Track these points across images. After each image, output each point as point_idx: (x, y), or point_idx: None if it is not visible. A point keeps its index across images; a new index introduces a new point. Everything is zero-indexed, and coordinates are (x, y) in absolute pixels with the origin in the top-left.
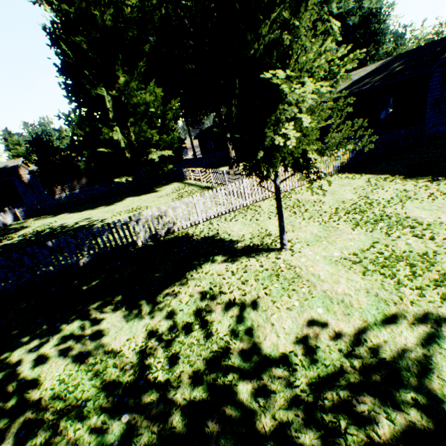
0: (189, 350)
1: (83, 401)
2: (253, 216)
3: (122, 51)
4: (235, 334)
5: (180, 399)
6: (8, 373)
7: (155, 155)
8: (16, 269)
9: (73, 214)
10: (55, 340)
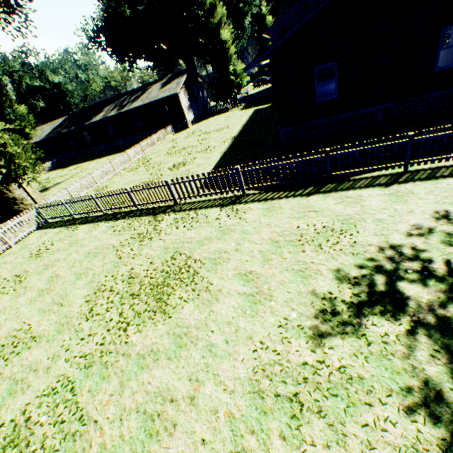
0: None
1: None
2: None
3: None
4: None
5: None
6: None
7: None
8: None
9: None
10: None
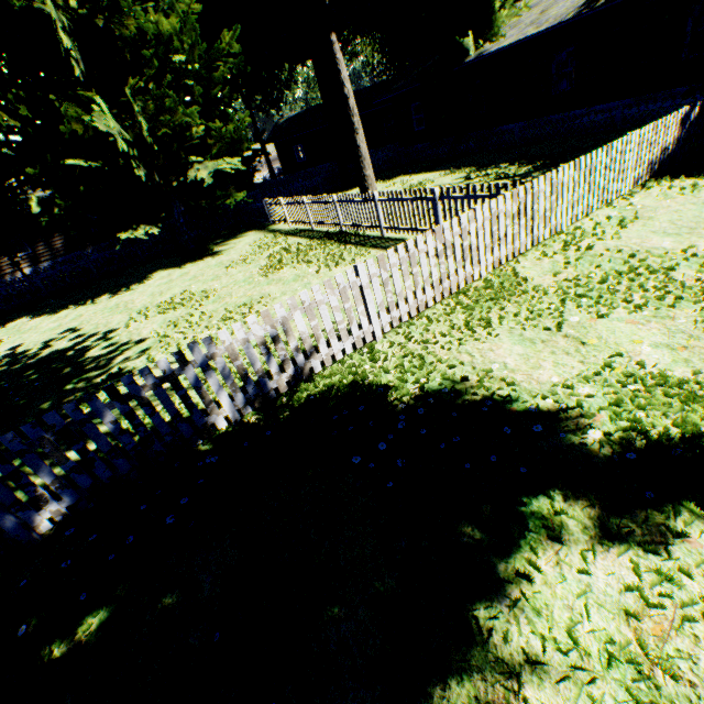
0: None
1: None
2: (533, 311)
3: None
4: None
5: None
6: None
7: (202, 170)
8: None
9: (40, 320)
10: None
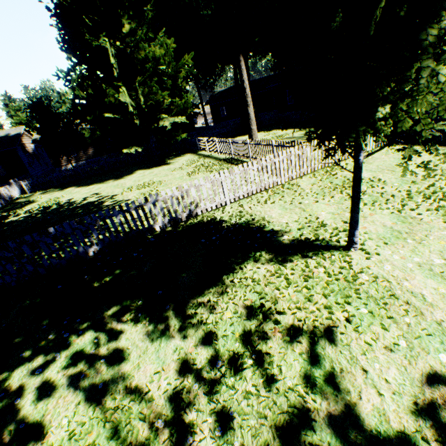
0: (245, 404)
1: None
2: (293, 198)
3: None
4: (312, 384)
5: None
6: (6, 406)
7: (166, 121)
8: (15, 260)
9: (80, 189)
10: (63, 359)
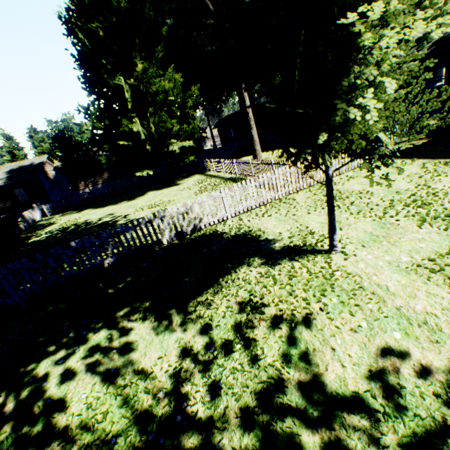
0: (231, 378)
1: (113, 437)
2: (288, 210)
3: (139, 35)
4: (288, 360)
5: (227, 447)
6: (34, 388)
7: (175, 146)
8: (41, 271)
9: (96, 210)
10: (81, 352)
